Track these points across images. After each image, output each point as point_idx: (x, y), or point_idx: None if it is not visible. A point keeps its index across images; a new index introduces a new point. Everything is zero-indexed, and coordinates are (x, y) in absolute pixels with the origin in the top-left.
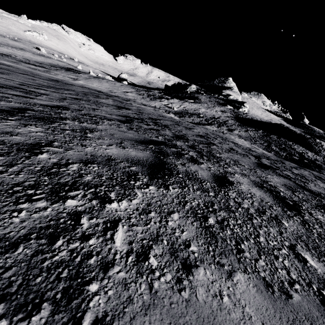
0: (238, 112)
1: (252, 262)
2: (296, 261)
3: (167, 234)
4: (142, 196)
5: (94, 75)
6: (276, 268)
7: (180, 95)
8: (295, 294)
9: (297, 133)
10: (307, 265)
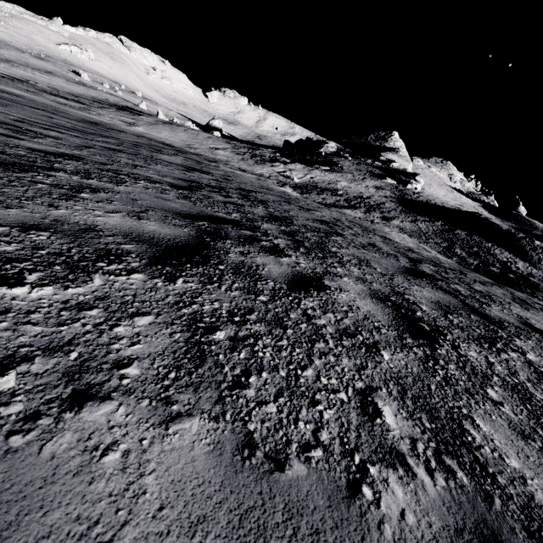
0: (405, 190)
1: (249, 405)
2: (355, 413)
3: (92, 344)
4: (100, 285)
5: (165, 119)
6: (296, 420)
7: (307, 158)
8: (299, 466)
9: (502, 228)
10: (375, 421)
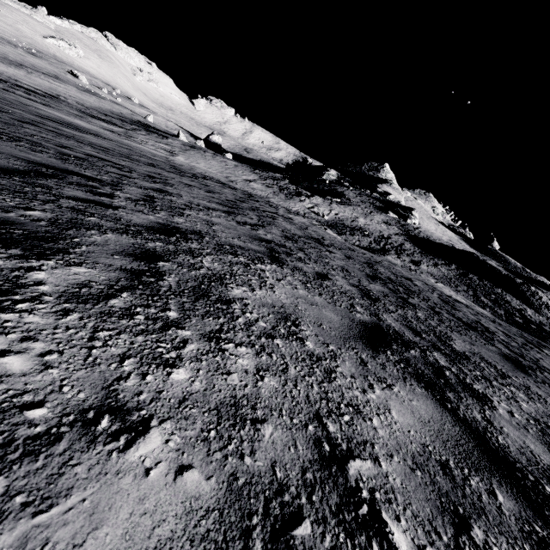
0: (407, 225)
1: None
2: None
3: None
4: None
5: (186, 141)
6: None
7: (315, 186)
8: None
9: (503, 273)
10: None
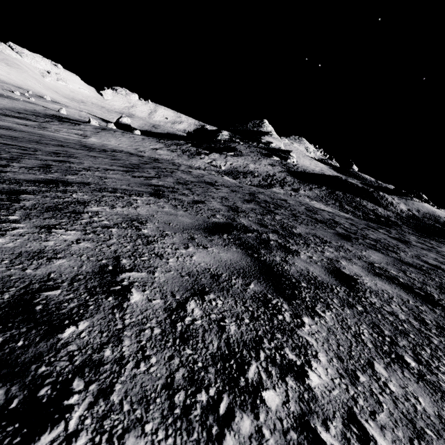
0: (287, 164)
1: None
2: None
3: None
4: None
5: (97, 125)
6: None
7: (212, 145)
8: None
9: (359, 186)
10: None
